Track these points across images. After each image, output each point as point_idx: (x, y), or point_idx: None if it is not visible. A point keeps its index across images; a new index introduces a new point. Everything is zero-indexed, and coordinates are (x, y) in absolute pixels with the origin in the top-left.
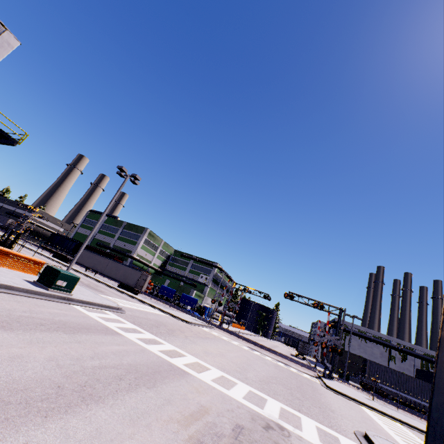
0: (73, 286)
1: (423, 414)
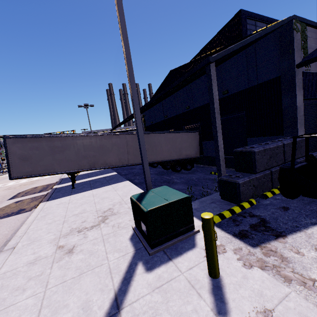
0: None
1: None
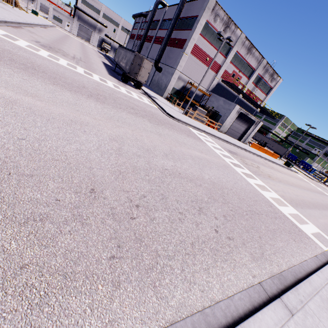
0: (292, 166)
1: None
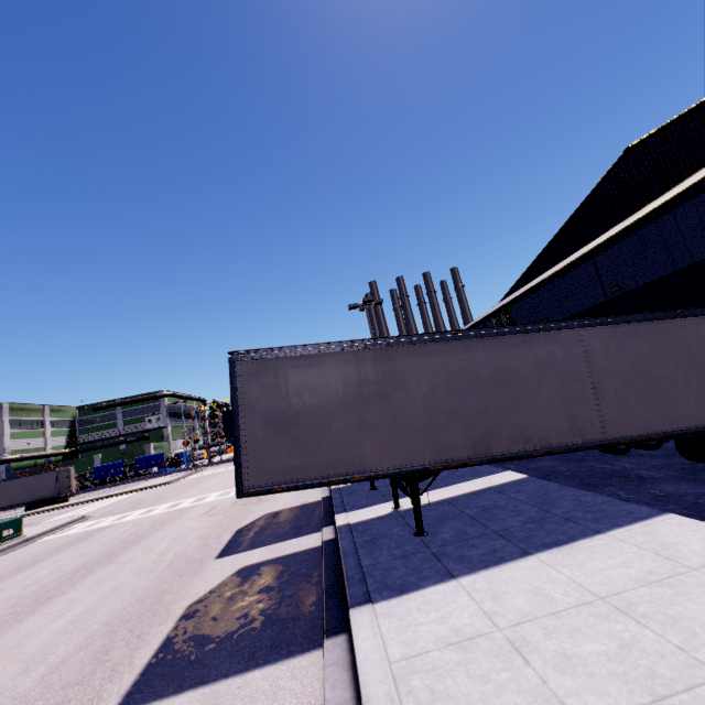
0: (21, 527)
1: None
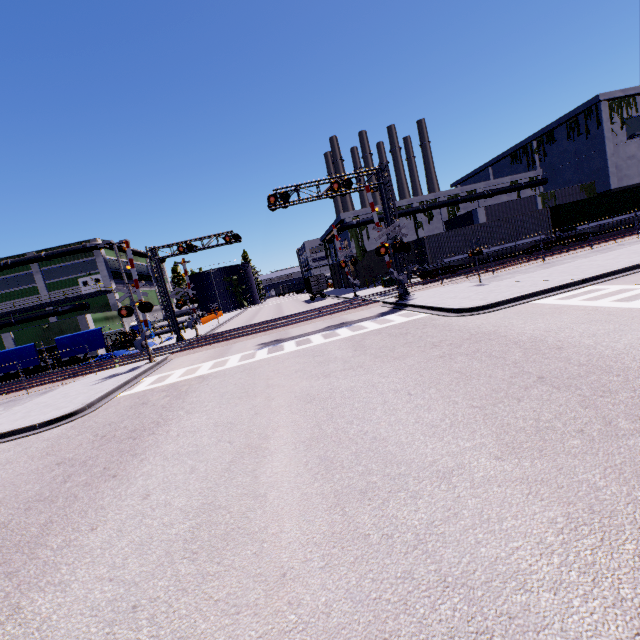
0: None
1: (482, 264)
